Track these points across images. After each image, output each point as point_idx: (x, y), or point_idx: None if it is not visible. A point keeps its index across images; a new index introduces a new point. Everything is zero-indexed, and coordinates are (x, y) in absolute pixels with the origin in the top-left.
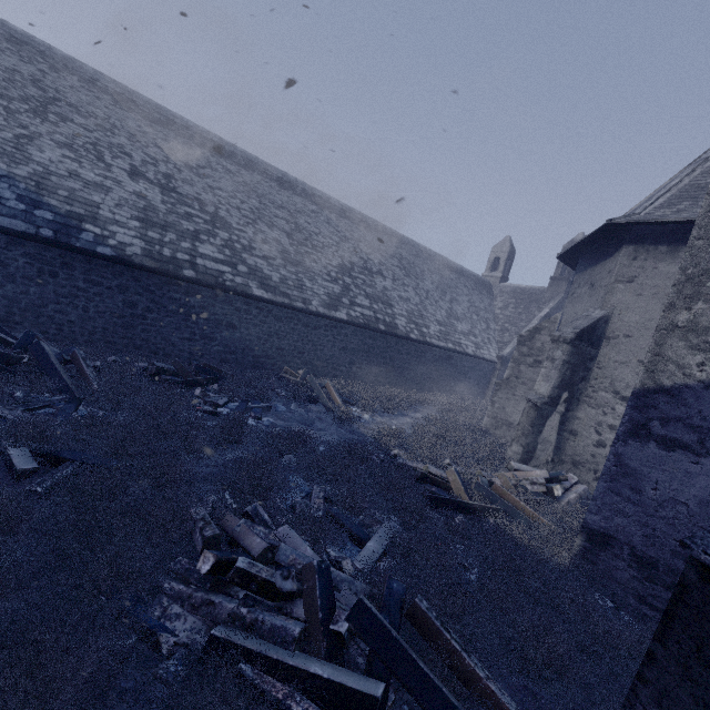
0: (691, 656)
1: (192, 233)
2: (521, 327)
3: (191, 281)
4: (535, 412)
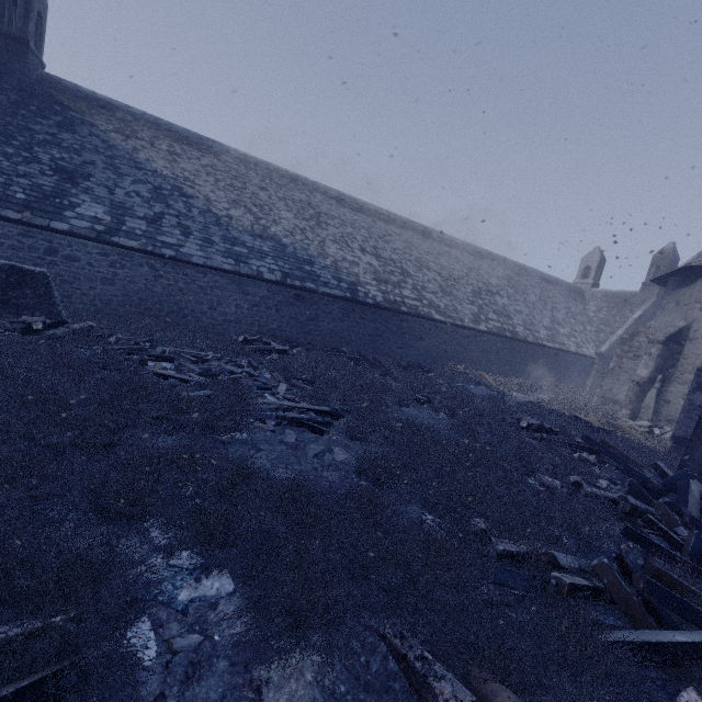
0: (700, 434)
1: (397, 283)
2: (616, 328)
3: (405, 313)
4: (638, 388)
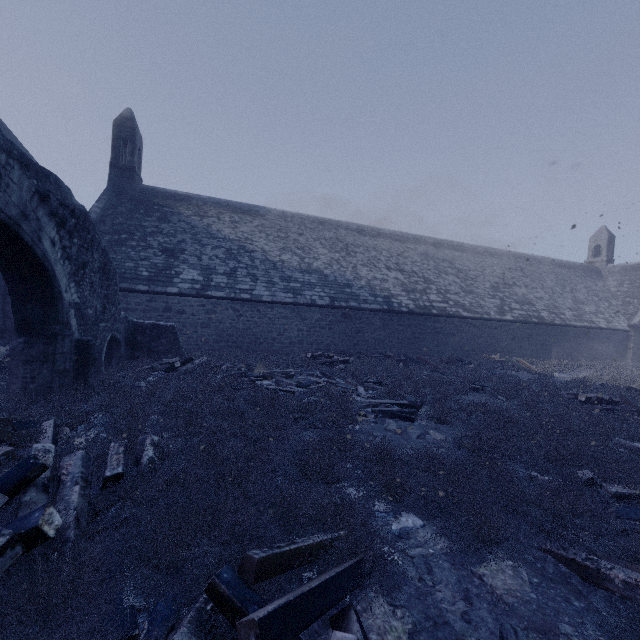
0: None
1: (423, 291)
2: None
3: (436, 315)
4: None
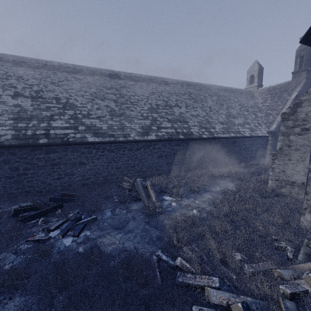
0: None
1: (48, 117)
2: (280, 109)
3: (45, 145)
4: None
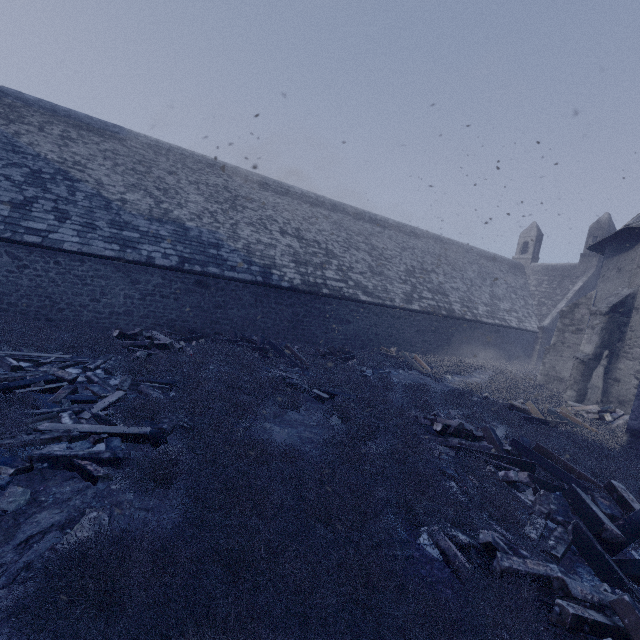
0: None
1: (320, 265)
2: (557, 301)
3: (327, 296)
4: (582, 366)
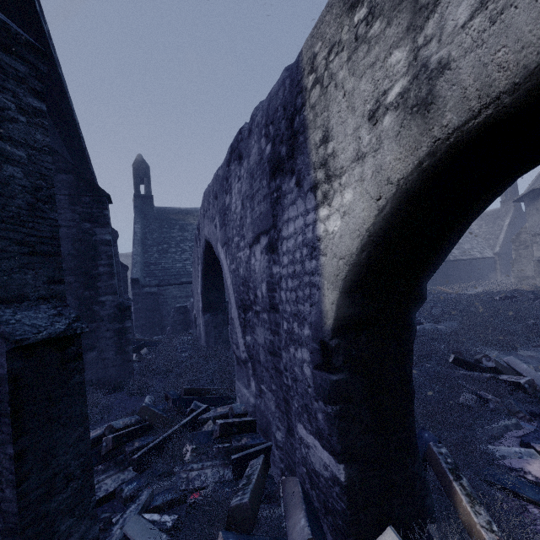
0: None
1: None
2: (498, 234)
3: None
4: (539, 263)
